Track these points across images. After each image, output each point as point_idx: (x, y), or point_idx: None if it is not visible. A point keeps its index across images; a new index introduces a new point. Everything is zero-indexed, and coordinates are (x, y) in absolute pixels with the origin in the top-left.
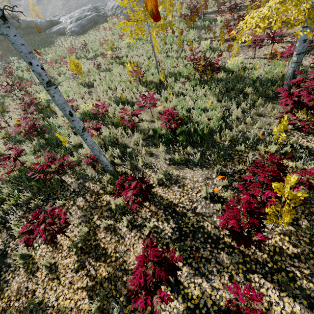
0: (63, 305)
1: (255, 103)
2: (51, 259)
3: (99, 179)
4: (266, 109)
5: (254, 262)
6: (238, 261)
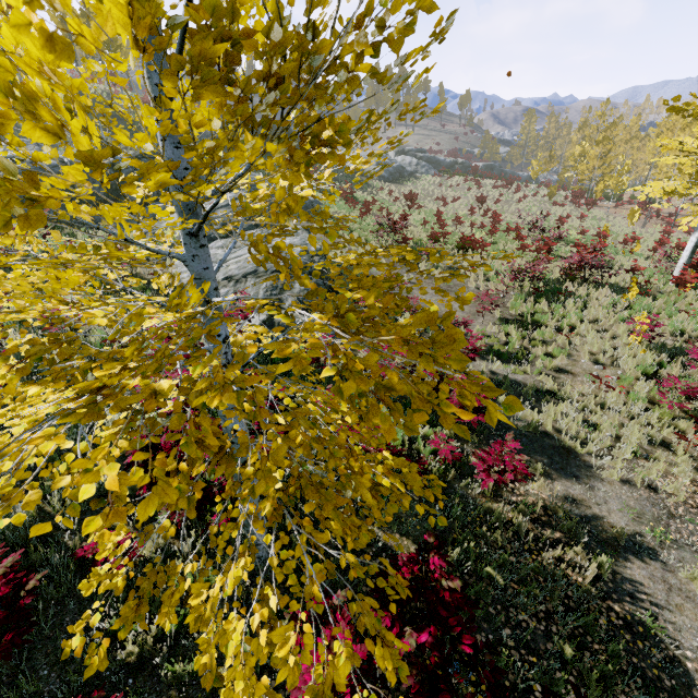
0: None
1: None
2: None
3: None
4: None
5: None
6: None
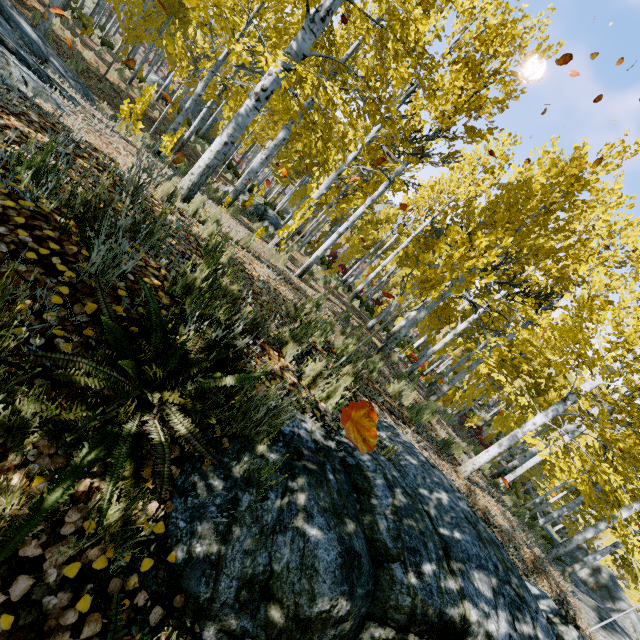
0: None
1: None
2: None
3: None
4: None
5: None
6: None
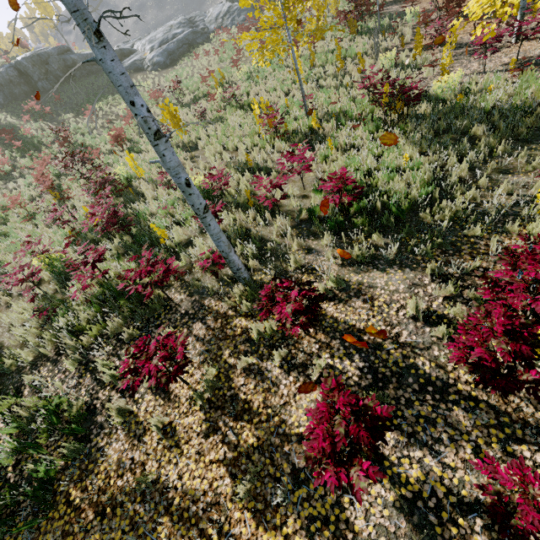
0: (190, 486)
1: (493, 151)
2: (165, 417)
3: (226, 294)
4: (516, 160)
5: (519, 424)
6: (488, 423)
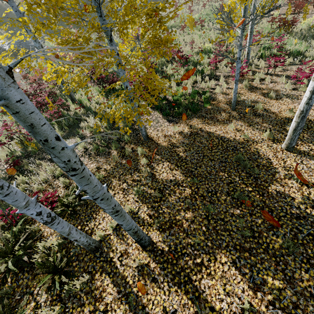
0: (252, 98)
1: None
2: None
3: None
4: None
5: None
6: None
